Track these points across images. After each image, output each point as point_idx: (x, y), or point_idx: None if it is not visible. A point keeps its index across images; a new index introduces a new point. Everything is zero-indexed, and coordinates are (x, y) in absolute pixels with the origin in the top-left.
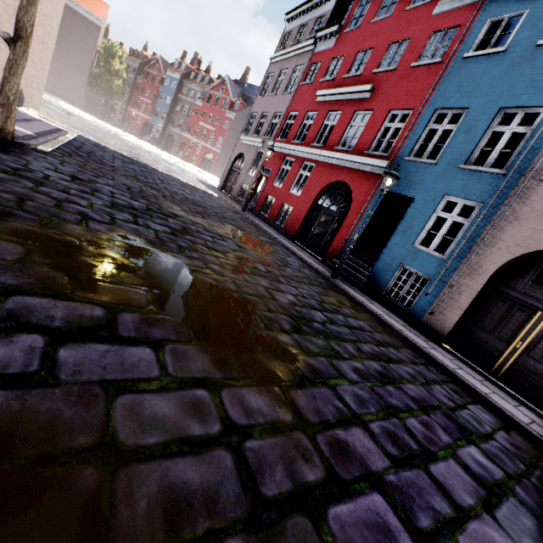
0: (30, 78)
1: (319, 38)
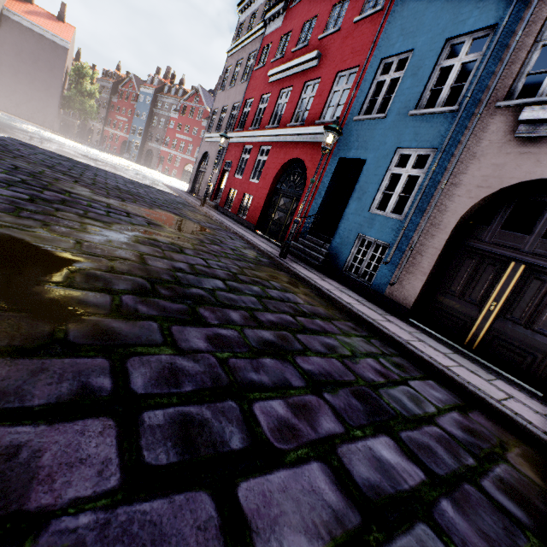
0: None
1: (268, 20)
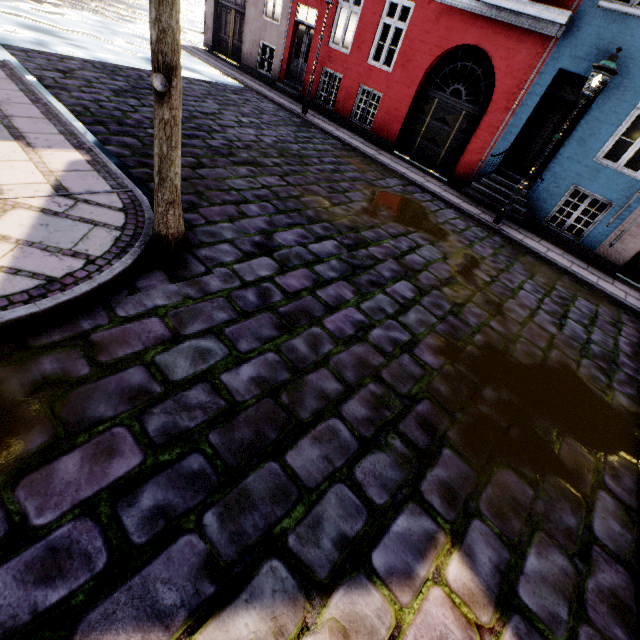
0: None
1: None
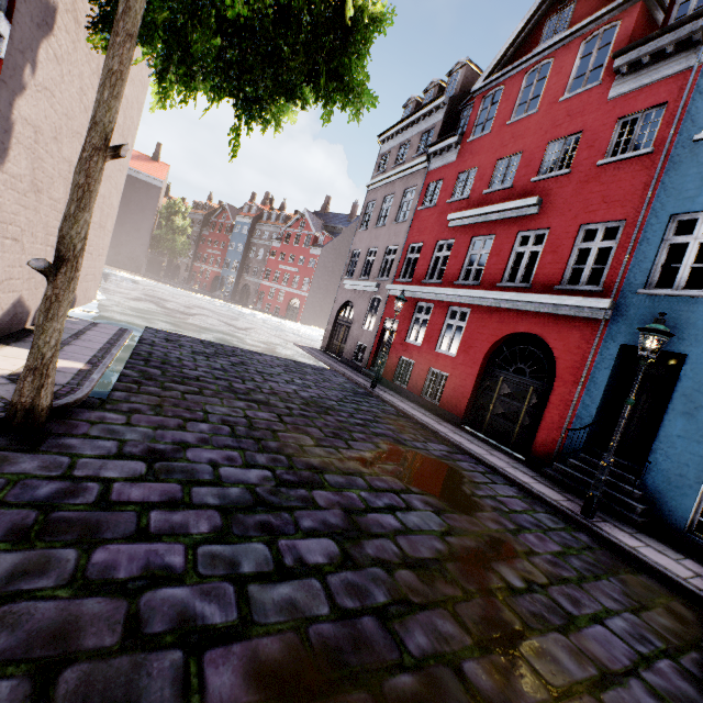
0: (84, 271)
1: (432, 153)
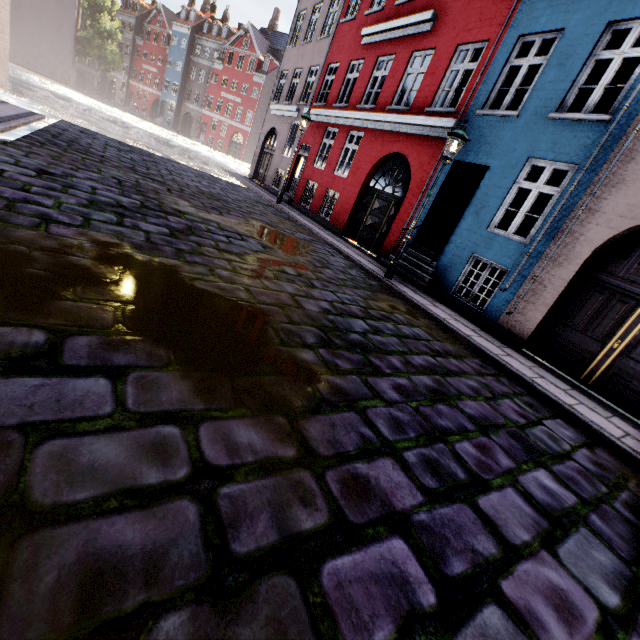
0: None
1: None
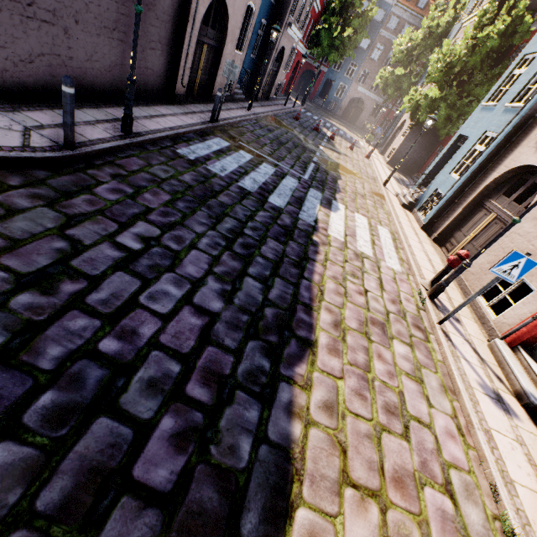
0: None
1: None
